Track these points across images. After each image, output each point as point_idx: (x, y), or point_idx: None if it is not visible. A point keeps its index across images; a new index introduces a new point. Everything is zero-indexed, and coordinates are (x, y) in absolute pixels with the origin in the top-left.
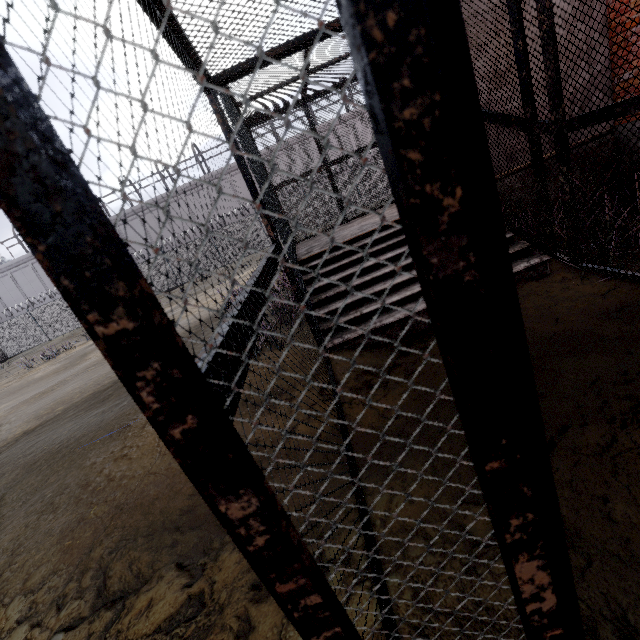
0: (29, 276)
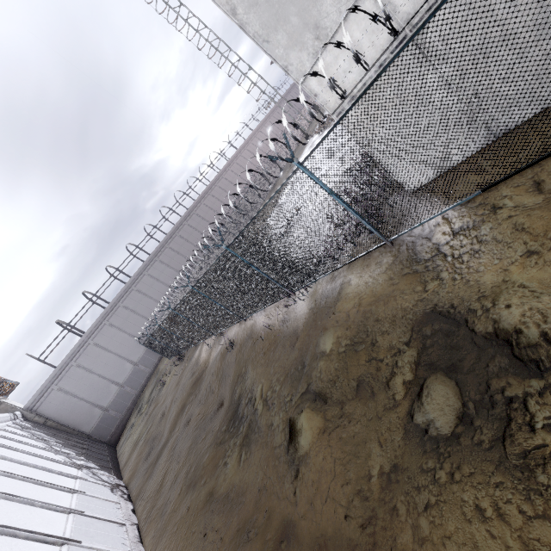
0: (93, 354)
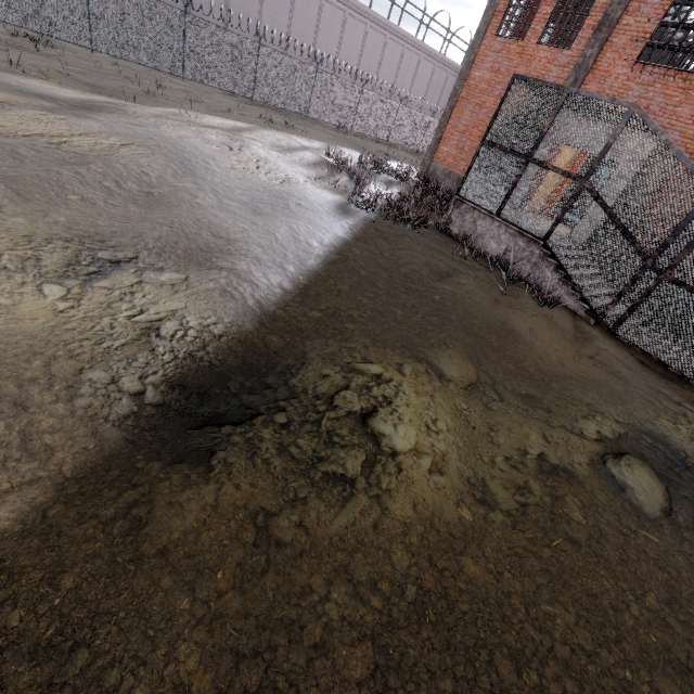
0: None
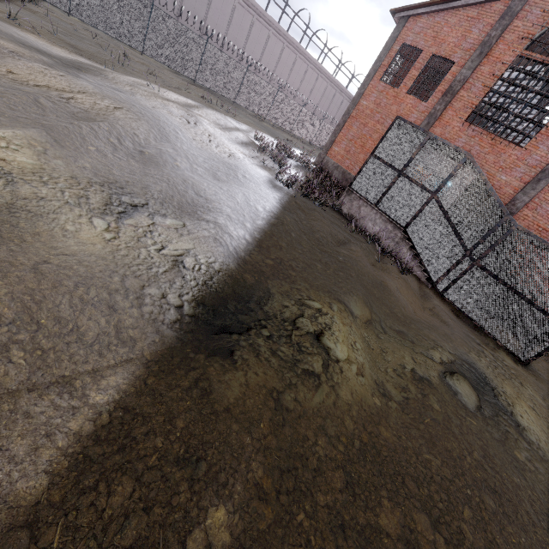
0: None
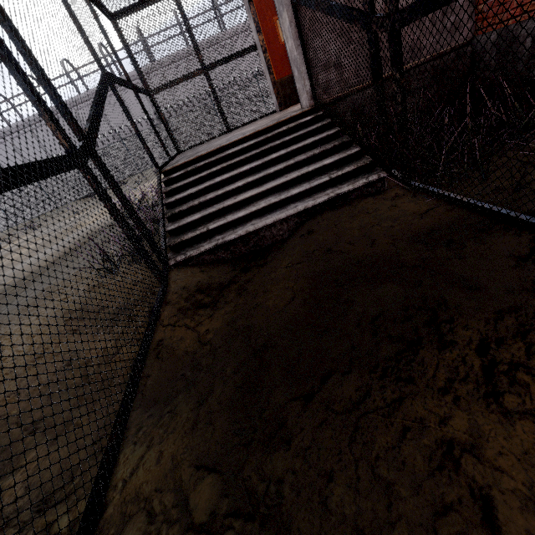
0: None
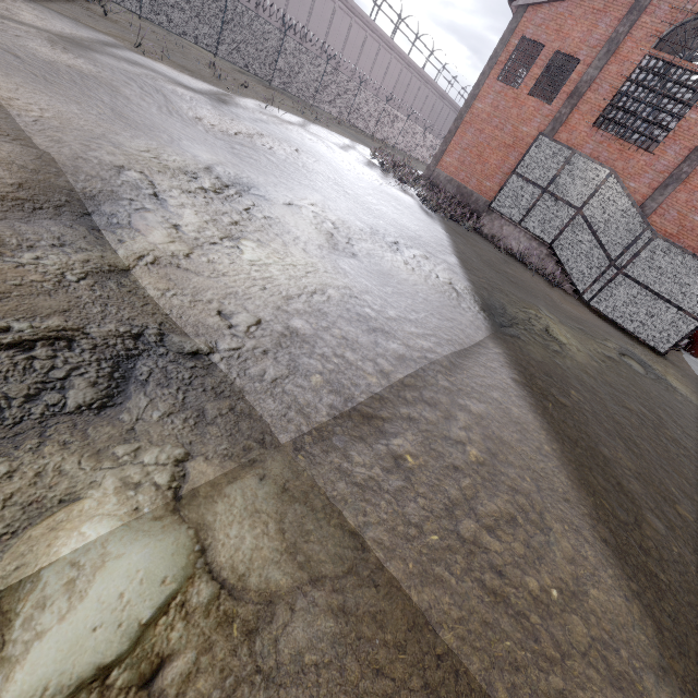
0: None
